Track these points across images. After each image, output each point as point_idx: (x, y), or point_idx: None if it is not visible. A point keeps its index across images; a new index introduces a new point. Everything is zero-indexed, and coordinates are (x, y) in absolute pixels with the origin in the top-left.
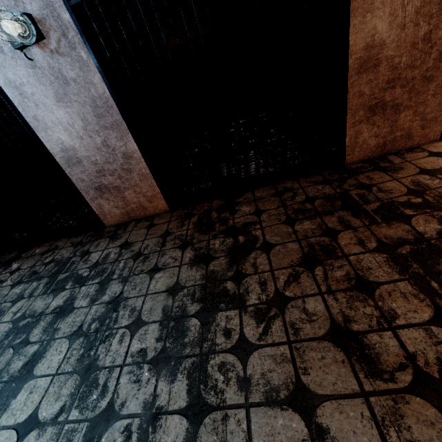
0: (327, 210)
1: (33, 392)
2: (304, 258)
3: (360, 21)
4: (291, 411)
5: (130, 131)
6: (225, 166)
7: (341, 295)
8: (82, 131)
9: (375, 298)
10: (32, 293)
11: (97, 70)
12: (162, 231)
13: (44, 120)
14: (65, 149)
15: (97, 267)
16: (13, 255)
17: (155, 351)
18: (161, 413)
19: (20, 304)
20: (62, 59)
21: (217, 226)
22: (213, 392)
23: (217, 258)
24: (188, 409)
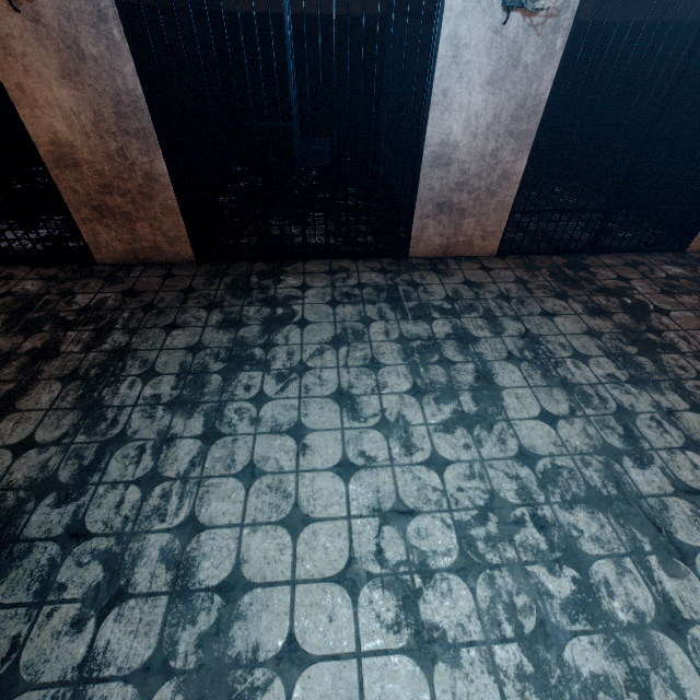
0: (699, 290)
1: (521, 398)
2: None
3: None
4: None
5: (532, 148)
6: (525, 217)
7: None
8: (483, 129)
9: None
10: (383, 317)
11: (557, 67)
12: (512, 277)
13: (453, 99)
14: (445, 143)
15: (457, 302)
16: (264, 267)
17: (624, 376)
18: (673, 411)
19: (380, 326)
20: (534, 37)
21: (585, 284)
22: None
23: (616, 313)
24: (693, 409)
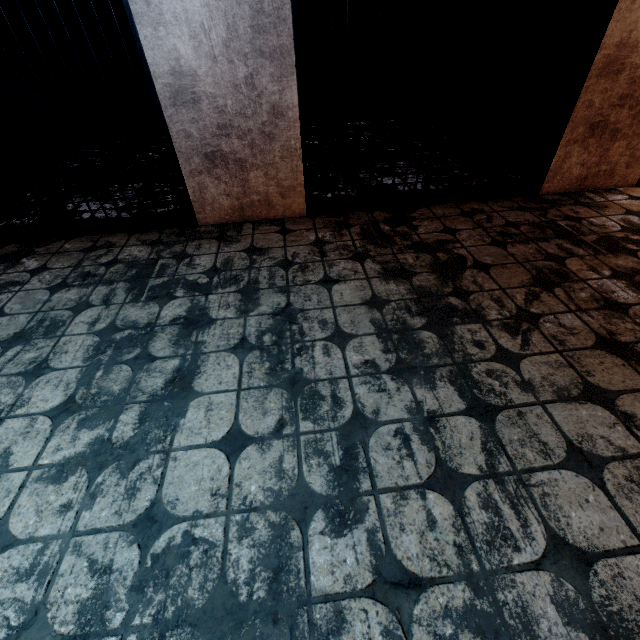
0: (540, 237)
1: (214, 409)
2: (536, 280)
3: (628, 6)
4: (590, 404)
5: (297, 71)
6: (367, 173)
7: (595, 313)
8: (220, 48)
9: (631, 316)
10: (107, 300)
11: None
12: (311, 239)
13: (160, 6)
14: (179, 72)
15: (220, 273)
16: (13, 249)
17: (388, 362)
18: (437, 416)
19: (93, 313)
20: None
21: (397, 240)
22: (493, 395)
23: (420, 274)
24: (470, 410)
